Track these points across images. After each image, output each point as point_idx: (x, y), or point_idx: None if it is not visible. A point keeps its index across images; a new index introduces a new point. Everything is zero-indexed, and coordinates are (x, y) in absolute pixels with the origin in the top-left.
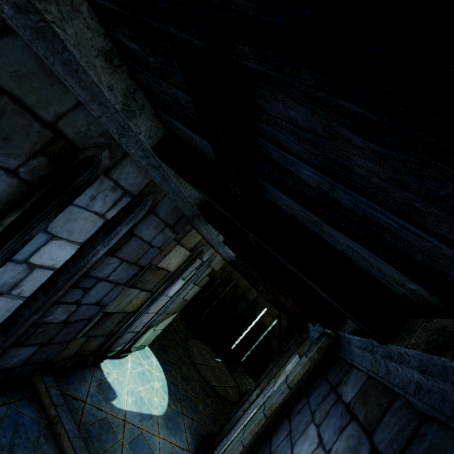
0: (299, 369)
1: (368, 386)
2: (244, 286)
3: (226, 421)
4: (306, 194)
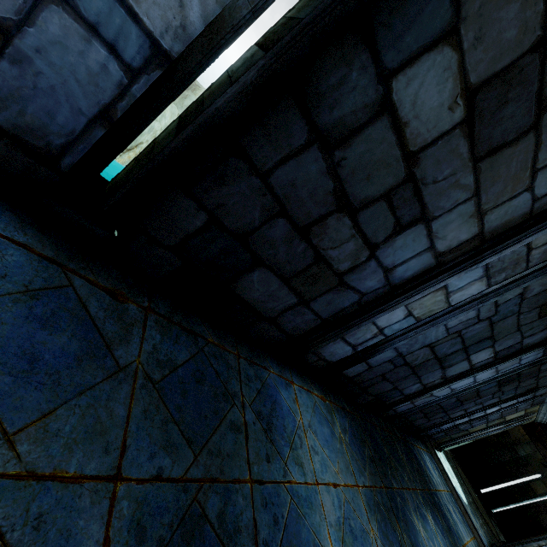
0: None
1: None
2: (514, 436)
3: (517, 542)
4: None
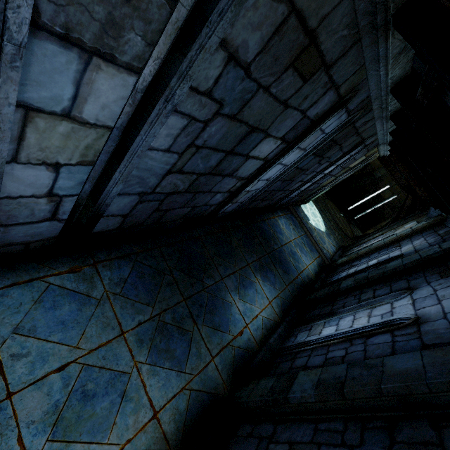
0: (420, 225)
1: (449, 231)
2: (374, 165)
3: (356, 242)
4: None
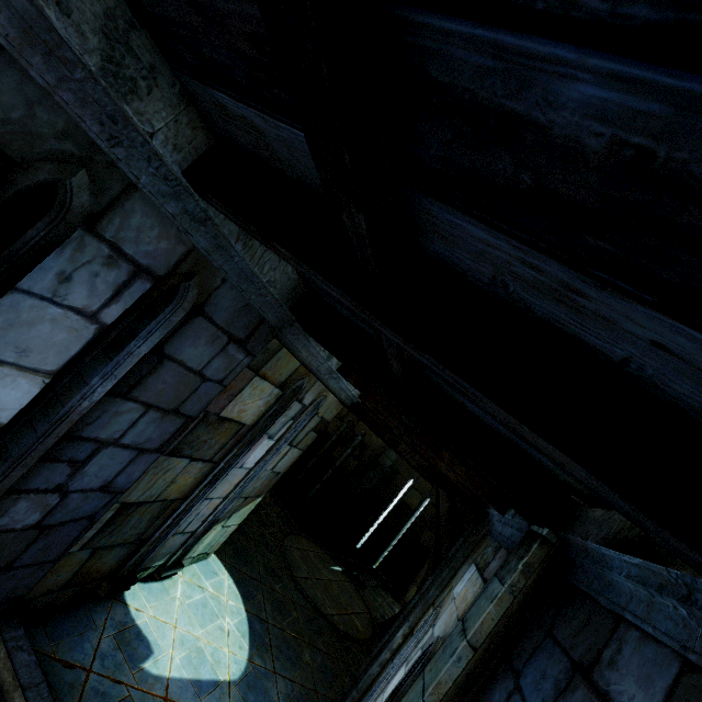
0: (490, 609)
1: (697, 697)
2: (375, 446)
3: (351, 683)
4: (555, 192)
